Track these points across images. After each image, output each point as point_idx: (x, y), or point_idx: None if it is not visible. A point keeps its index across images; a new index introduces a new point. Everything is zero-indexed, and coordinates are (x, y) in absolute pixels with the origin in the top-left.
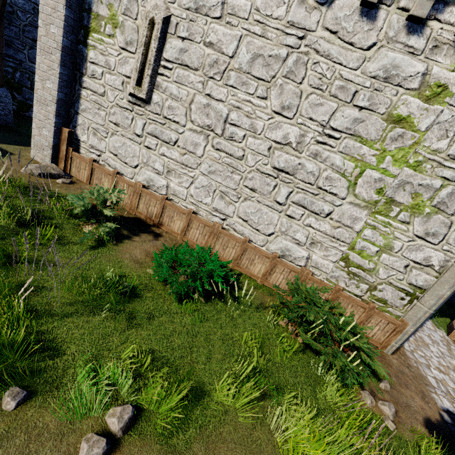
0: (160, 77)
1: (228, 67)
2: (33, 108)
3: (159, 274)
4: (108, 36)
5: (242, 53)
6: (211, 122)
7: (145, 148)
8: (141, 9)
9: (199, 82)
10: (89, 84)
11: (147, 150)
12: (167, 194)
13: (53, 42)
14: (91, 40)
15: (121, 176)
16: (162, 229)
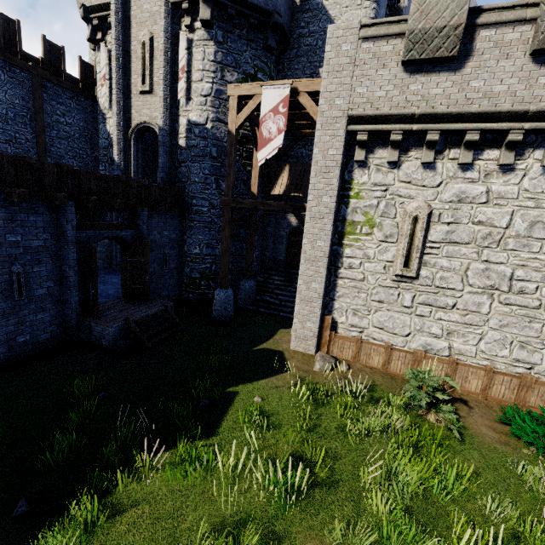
0: (426, 255)
1: (504, 236)
2: (296, 306)
3: None
4: (365, 235)
5: (516, 223)
6: (493, 282)
7: (416, 316)
8: (399, 210)
9: (472, 252)
10: (345, 274)
11: (419, 318)
12: (450, 355)
13: (320, 252)
14: (346, 240)
15: (395, 348)
16: (454, 392)
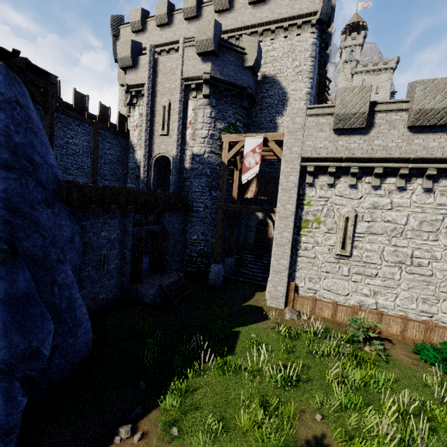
0: (356, 242)
1: (404, 230)
2: (270, 276)
3: (446, 370)
4: (314, 228)
5: (411, 222)
6: (401, 259)
7: (352, 282)
8: (336, 213)
9: (385, 240)
10: (303, 254)
11: (354, 283)
12: (377, 308)
13: (285, 240)
14: (302, 232)
15: (339, 304)
16: (382, 334)
